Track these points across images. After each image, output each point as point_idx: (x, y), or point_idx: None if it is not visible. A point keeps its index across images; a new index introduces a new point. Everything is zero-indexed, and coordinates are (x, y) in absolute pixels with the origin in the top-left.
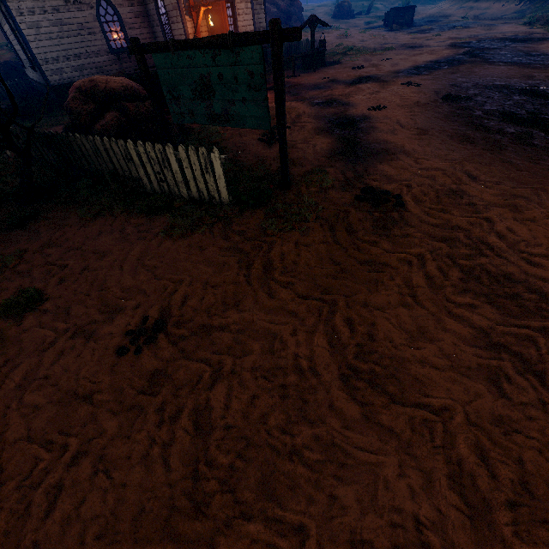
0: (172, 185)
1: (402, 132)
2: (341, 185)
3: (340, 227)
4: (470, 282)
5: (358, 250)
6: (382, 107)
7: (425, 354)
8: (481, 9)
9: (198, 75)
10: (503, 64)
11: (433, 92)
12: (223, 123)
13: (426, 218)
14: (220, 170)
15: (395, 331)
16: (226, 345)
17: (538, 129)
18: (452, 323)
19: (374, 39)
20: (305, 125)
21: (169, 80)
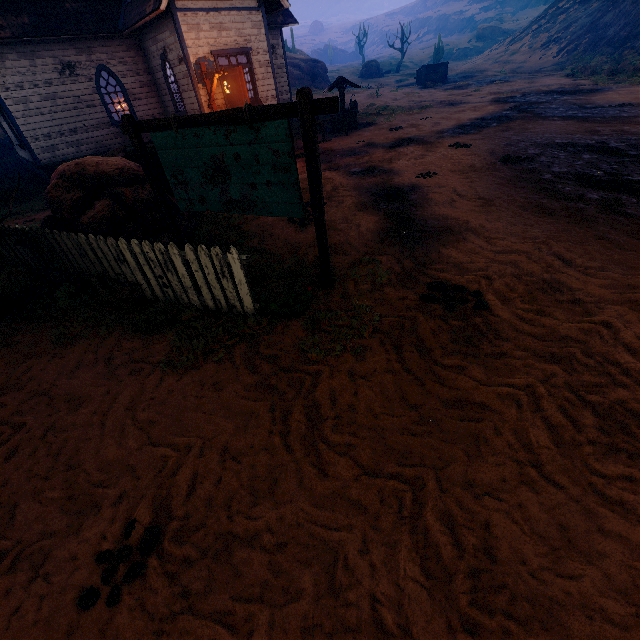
0: (179, 291)
1: (463, 204)
2: (400, 280)
3: (409, 345)
4: (615, 435)
5: (438, 382)
6: (432, 174)
7: (586, 591)
8: (517, 62)
9: (209, 156)
10: (559, 119)
11: (488, 153)
12: (243, 211)
13: (522, 325)
14: (240, 274)
15: (525, 539)
16: (256, 578)
17: (626, 193)
18: (611, 519)
19: (408, 98)
20: (344, 200)
21: (172, 162)
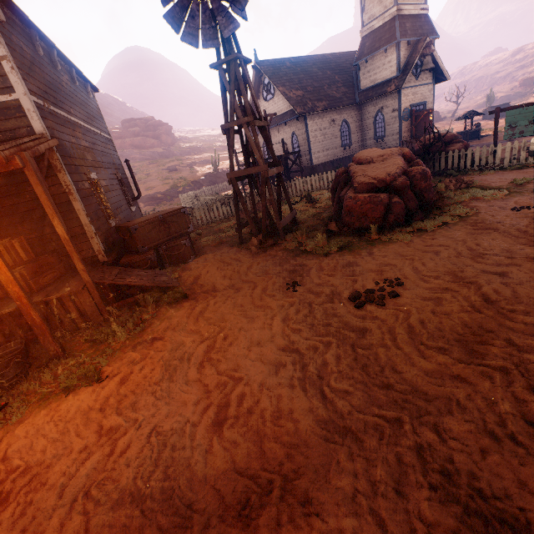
0: (522, 159)
1: None
2: None
3: None
4: None
5: None
6: None
7: None
8: None
9: None
10: None
11: None
12: None
13: None
14: None
15: None
16: None
17: None
18: None
19: (490, 125)
20: None
21: (512, 120)
